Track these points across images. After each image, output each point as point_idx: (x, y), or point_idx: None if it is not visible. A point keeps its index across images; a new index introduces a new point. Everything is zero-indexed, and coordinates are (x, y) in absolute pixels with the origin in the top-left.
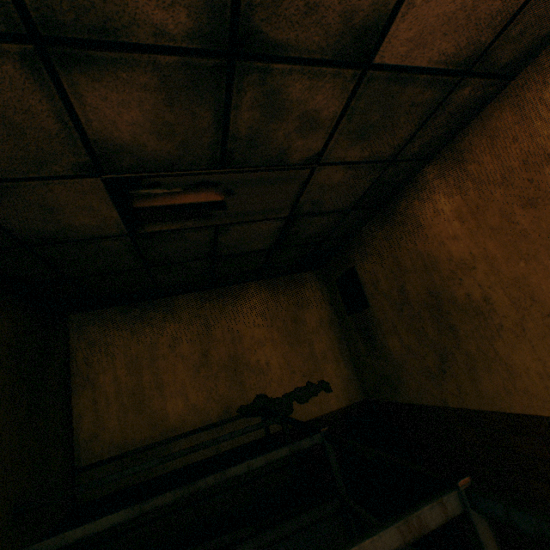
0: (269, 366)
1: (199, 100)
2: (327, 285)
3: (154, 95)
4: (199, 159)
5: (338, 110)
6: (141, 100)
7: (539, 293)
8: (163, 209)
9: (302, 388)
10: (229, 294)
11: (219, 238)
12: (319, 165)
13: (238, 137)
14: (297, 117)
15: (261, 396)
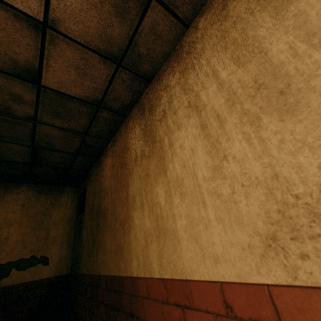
0: (7, 240)
1: None
2: (78, 197)
3: None
4: None
5: (34, 98)
6: None
7: (116, 207)
8: None
9: (26, 259)
10: (3, 187)
11: None
12: (38, 122)
13: None
14: (8, 93)
15: None
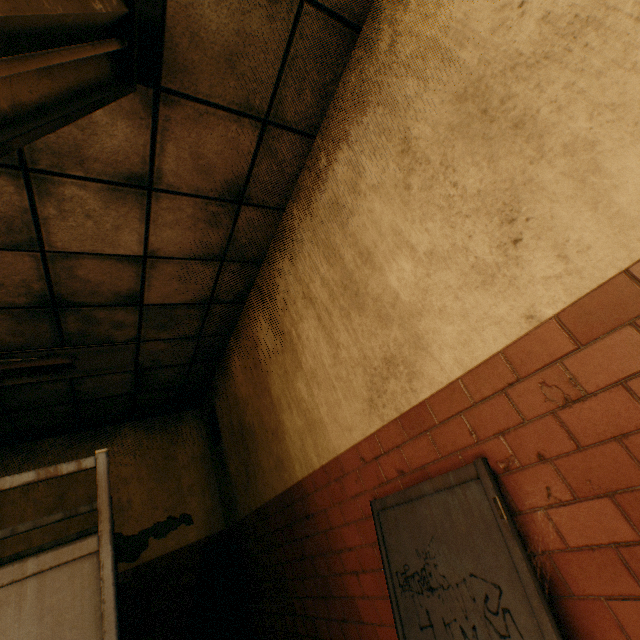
0: (131, 503)
1: (40, 321)
2: (205, 422)
3: (10, 321)
4: (46, 343)
5: (137, 319)
6: (2, 323)
7: (263, 417)
8: (23, 368)
9: (163, 522)
10: (101, 435)
11: (77, 386)
12: (142, 341)
13: (72, 333)
14: (110, 323)
15: (116, 534)
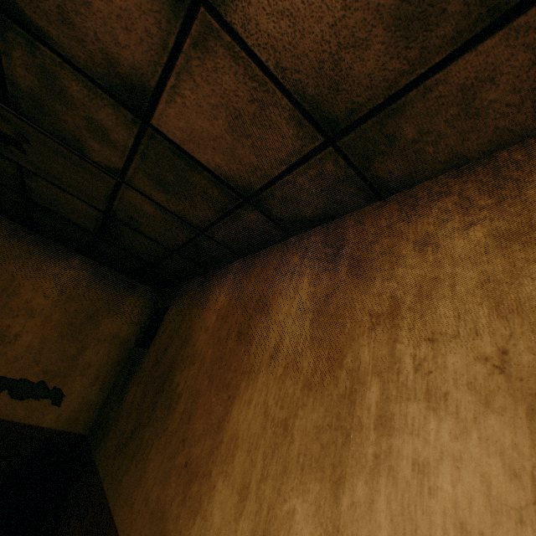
0: (16, 339)
1: None
2: (152, 309)
3: None
4: None
5: (129, 142)
6: None
7: (194, 415)
8: None
9: (31, 383)
10: (47, 248)
11: (28, 180)
12: (125, 183)
13: (20, 88)
14: (85, 117)
15: None
